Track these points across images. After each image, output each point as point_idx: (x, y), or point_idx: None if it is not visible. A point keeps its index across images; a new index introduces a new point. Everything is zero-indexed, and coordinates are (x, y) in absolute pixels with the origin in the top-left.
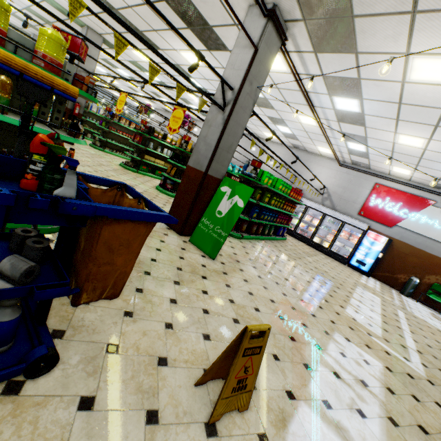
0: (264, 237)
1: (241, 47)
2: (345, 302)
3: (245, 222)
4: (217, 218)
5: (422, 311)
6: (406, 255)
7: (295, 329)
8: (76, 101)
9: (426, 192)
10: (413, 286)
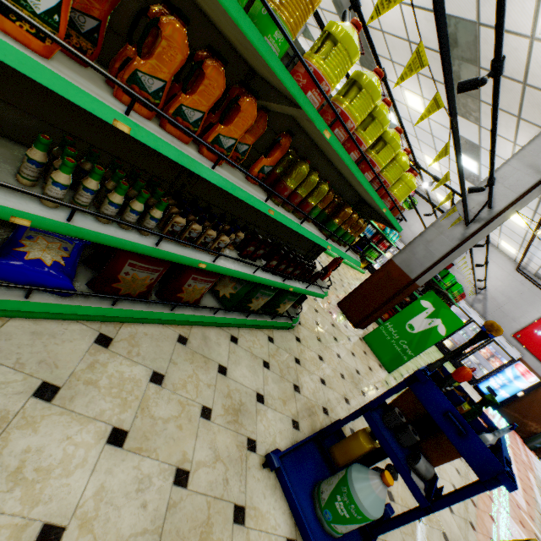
0: None
1: (524, 164)
2: None
3: None
4: (406, 331)
5: None
6: None
7: None
8: None
9: None
10: None
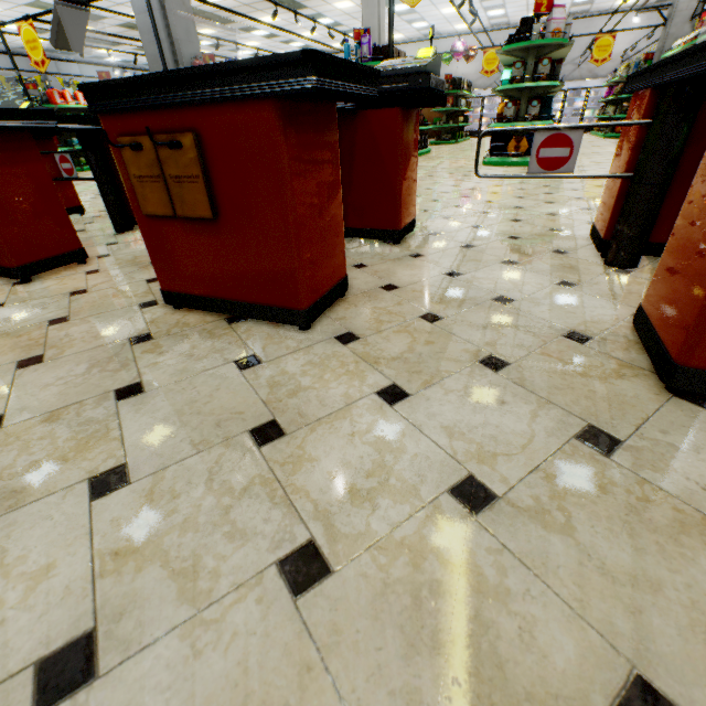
0: None
1: None
2: None
3: None
4: None
5: None
6: None
7: None
8: None
9: None
10: None
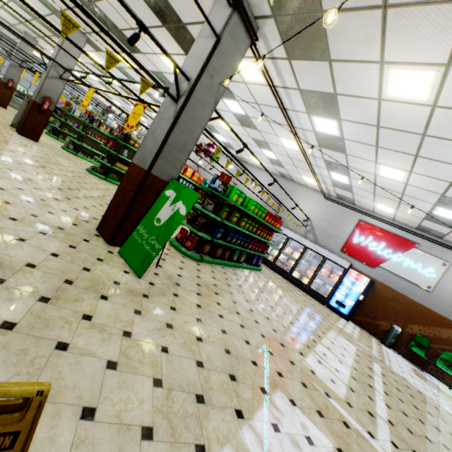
0: (232, 263)
1: (204, 37)
2: (308, 348)
3: (208, 243)
4: (154, 227)
5: (403, 366)
6: (389, 299)
7: (213, 383)
8: (47, 96)
9: (409, 234)
10: (394, 336)
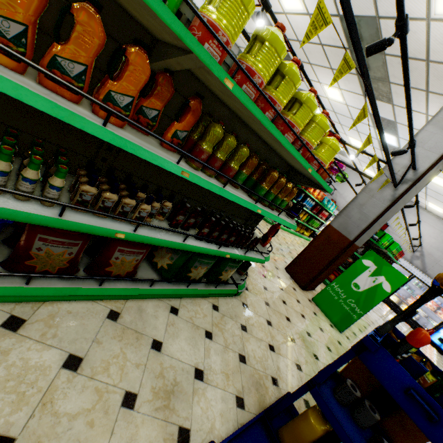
0: None
1: (440, 128)
2: None
3: None
4: (352, 290)
5: None
6: None
7: None
8: None
9: None
10: None
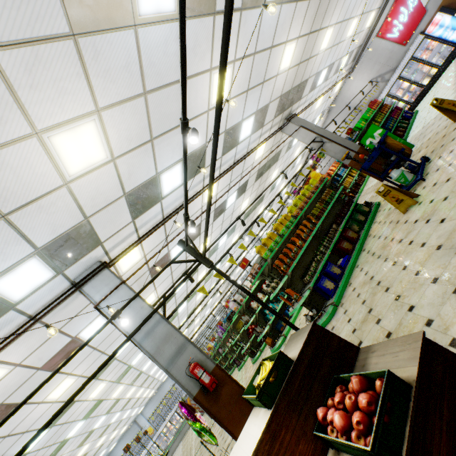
0: (409, 126)
1: (297, 134)
2: None
3: None
4: None
5: None
6: None
7: None
8: None
9: None
10: None
